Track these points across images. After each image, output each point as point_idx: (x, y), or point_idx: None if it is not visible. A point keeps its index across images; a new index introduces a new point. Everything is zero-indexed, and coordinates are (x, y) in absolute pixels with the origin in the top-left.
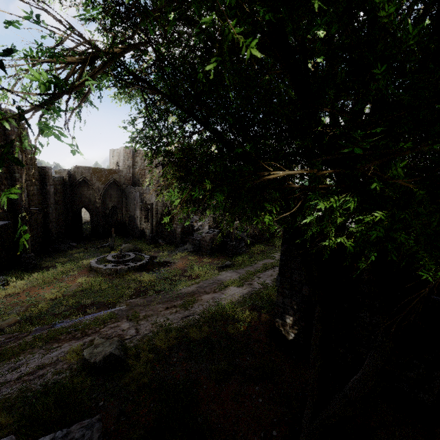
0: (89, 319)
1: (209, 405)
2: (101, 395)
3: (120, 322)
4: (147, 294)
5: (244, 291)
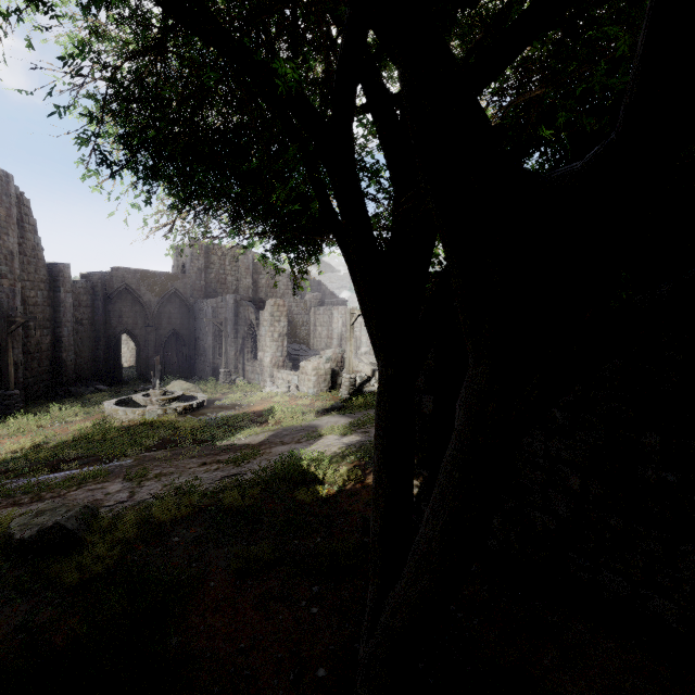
0: (58, 477)
1: (206, 616)
2: (4, 594)
3: (110, 482)
4: (179, 446)
5: (350, 441)
